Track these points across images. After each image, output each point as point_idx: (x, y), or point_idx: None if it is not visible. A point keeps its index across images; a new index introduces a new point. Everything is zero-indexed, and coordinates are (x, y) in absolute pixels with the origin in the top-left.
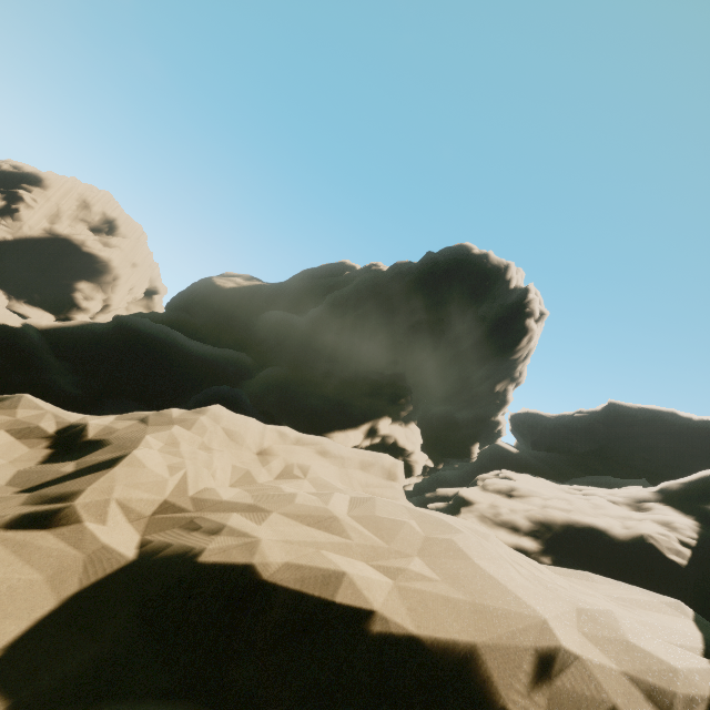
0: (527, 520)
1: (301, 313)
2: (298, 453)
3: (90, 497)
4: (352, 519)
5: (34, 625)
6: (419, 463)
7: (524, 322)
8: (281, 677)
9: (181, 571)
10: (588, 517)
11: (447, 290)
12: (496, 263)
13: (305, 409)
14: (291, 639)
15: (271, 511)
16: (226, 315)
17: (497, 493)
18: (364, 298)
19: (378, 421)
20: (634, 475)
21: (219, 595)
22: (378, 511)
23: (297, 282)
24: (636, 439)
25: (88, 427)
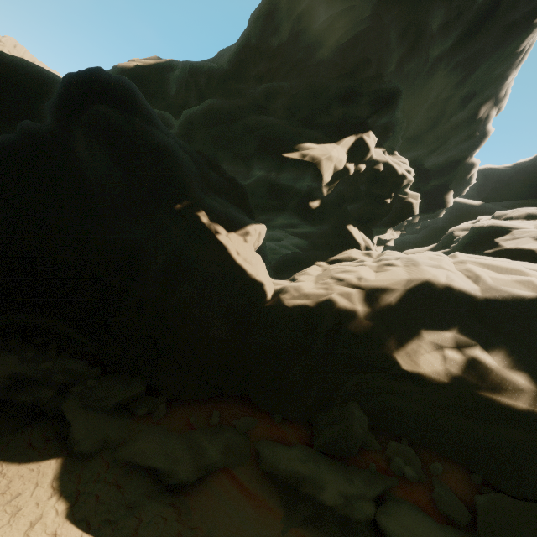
0: None
1: None
2: None
3: None
4: None
5: None
6: (415, 199)
7: None
8: None
9: None
10: None
11: None
12: None
13: (250, 127)
14: None
15: None
16: None
17: (525, 219)
18: None
19: (361, 135)
20: None
21: None
22: None
23: (213, 58)
24: None
25: None
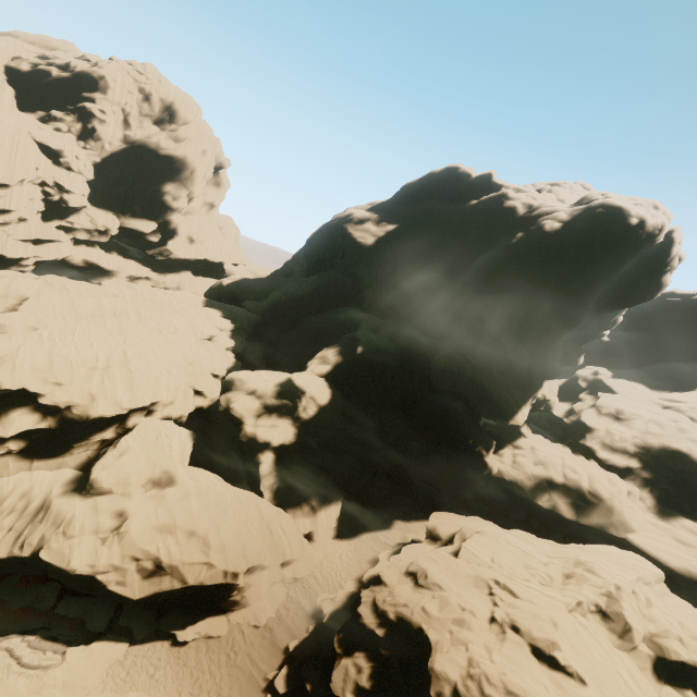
0: (634, 446)
1: (441, 266)
2: (642, 589)
3: (637, 641)
4: (687, 636)
5: (651, 669)
6: (556, 403)
7: (660, 278)
8: (693, 675)
9: (670, 660)
10: (676, 443)
11: (601, 275)
12: (651, 230)
13: (493, 397)
14: (692, 670)
15: (670, 637)
16: (378, 277)
17: (608, 416)
18: (521, 283)
19: (537, 392)
20: None
21: (678, 664)
22: (690, 631)
23: (418, 210)
24: None
25: (602, 605)
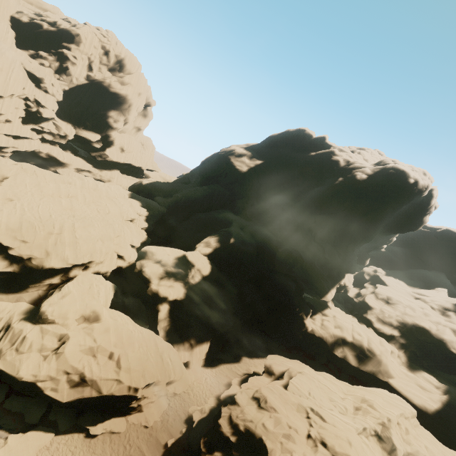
0: (396, 322)
1: (288, 192)
2: (403, 421)
3: None
4: None
5: None
6: (351, 288)
7: (422, 218)
8: None
9: None
10: (422, 322)
11: (388, 211)
12: (421, 188)
13: (313, 281)
14: None
15: None
16: (247, 193)
17: (382, 300)
18: (338, 210)
19: (341, 280)
20: (442, 267)
21: None
22: (432, 452)
23: (277, 153)
24: (452, 248)
25: (378, 431)
